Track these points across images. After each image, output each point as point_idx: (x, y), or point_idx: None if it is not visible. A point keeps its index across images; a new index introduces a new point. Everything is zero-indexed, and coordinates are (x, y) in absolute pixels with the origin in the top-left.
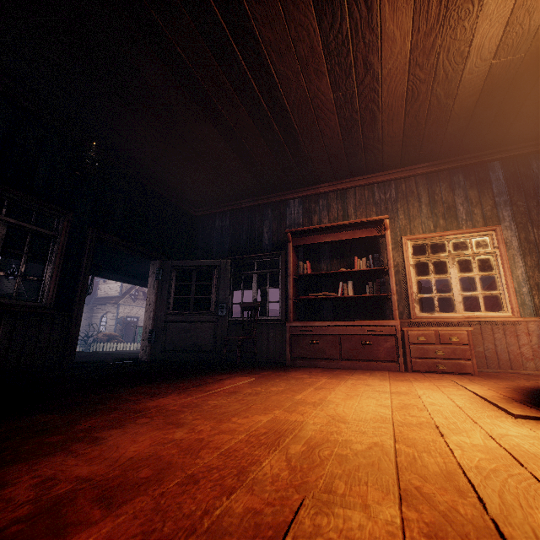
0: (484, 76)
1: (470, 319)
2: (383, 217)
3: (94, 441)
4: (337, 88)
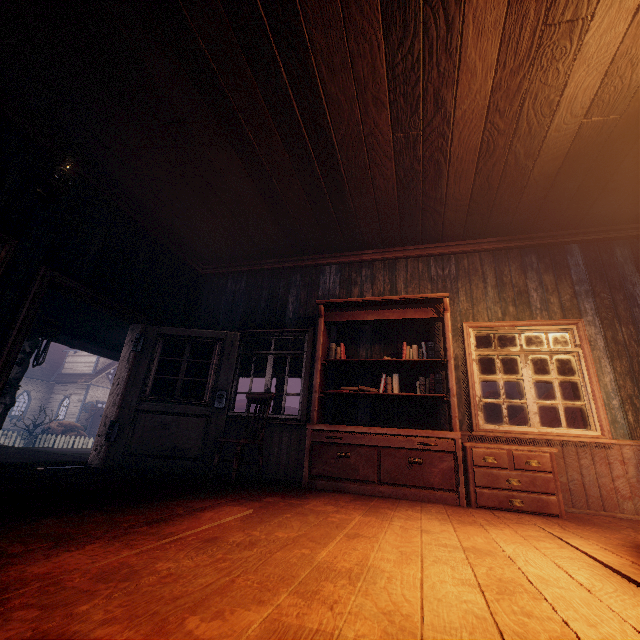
0: (573, 136)
1: (549, 436)
2: (443, 294)
3: None
4: (398, 126)
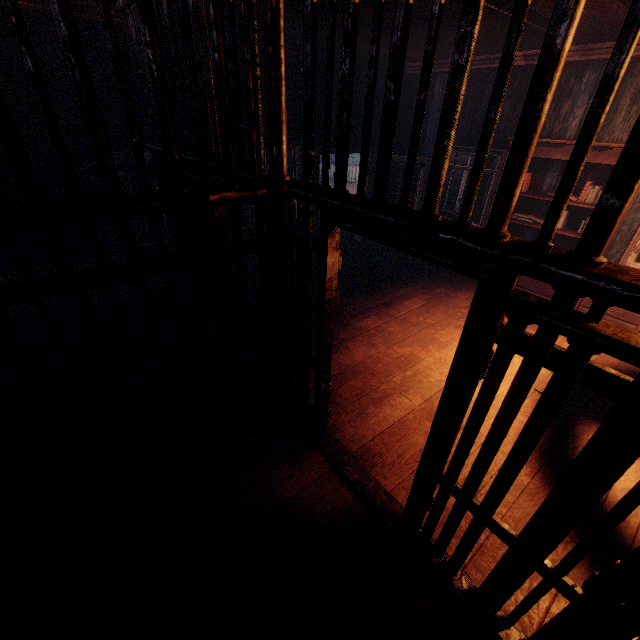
0: None
1: None
2: None
3: (346, 348)
4: None
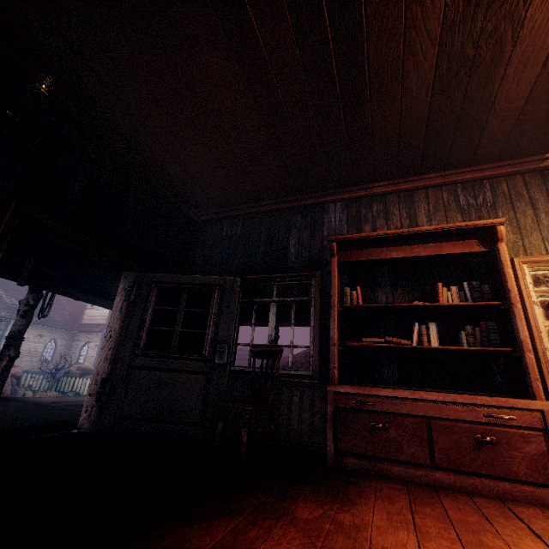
0: None
1: None
2: (495, 221)
3: None
4: None
